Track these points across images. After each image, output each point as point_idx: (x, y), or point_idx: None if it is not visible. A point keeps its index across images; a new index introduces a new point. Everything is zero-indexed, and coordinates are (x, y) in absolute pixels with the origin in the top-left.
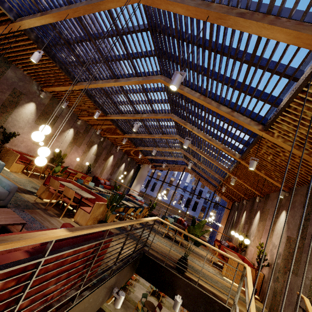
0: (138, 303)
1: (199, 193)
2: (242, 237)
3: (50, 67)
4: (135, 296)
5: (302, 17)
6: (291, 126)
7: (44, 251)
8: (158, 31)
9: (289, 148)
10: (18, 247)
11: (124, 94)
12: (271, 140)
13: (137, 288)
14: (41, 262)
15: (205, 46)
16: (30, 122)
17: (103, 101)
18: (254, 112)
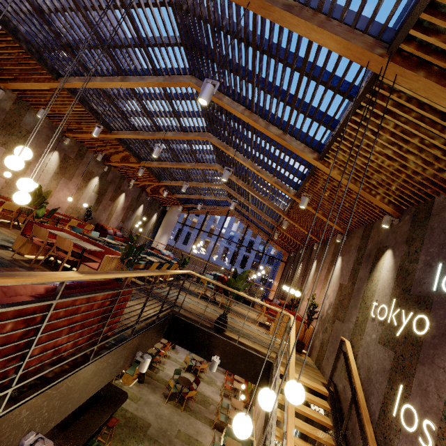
0: (169, 380)
1: (249, 245)
2: (293, 291)
3: (10, 48)
4: (165, 374)
5: (353, 23)
6: (346, 154)
7: (55, 294)
8: (183, 9)
9: (345, 182)
10: (20, 293)
11: (136, 101)
12: (327, 172)
13: (168, 365)
14: (52, 305)
15: (249, 41)
16: None
17: (104, 110)
18: (310, 136)
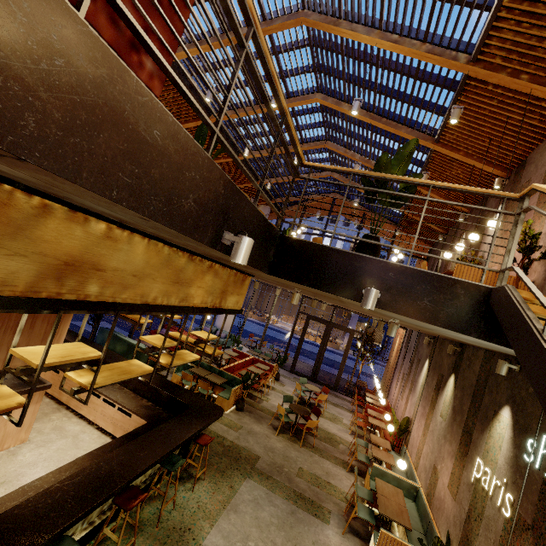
0: (278, 407)
1: None
2: (476, 235)
3: None
4: (271, 405)
5: None
6: None
7: None
8: None
9: None
10: None
11: None
12: None
13: (273, 396)
14: None
15: None
16: None
17: None
18: None
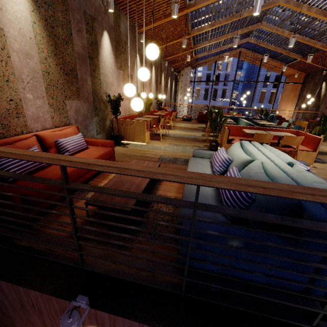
0: None
1: None
2: None
3: None
4: None
5: None
6: None
7: None
8: None
9: None
10: None
11: None
12: None
13: None
14: None
15: None
16: (113, 70)
17: None
18: None
